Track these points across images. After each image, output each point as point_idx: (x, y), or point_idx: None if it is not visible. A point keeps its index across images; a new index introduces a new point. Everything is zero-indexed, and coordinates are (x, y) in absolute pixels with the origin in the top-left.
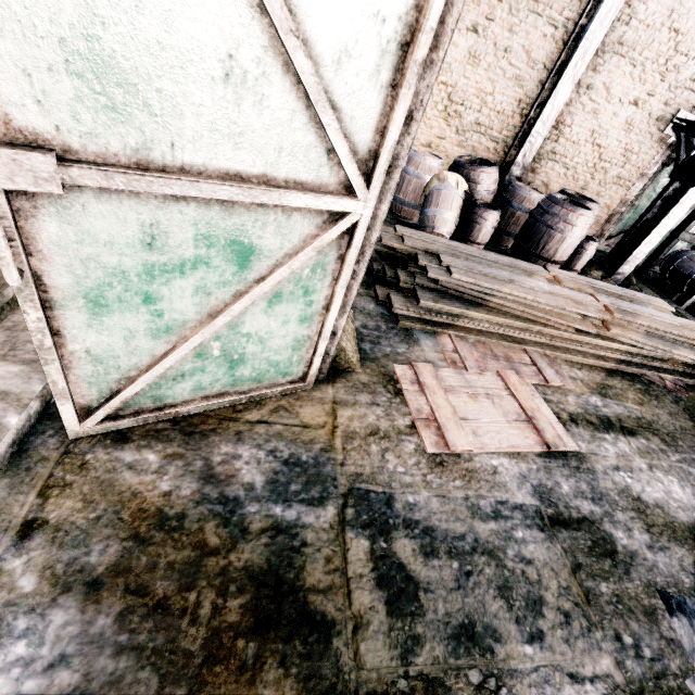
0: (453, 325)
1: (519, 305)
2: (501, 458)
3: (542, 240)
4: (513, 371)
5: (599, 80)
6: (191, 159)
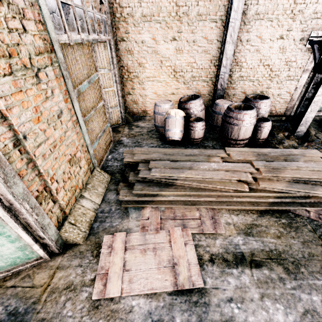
0: (154, 200)
1: (193, 182)
2: (140, 299)
3: (229, 131)
4: (179, 228)
5: (253, 35)
6: None
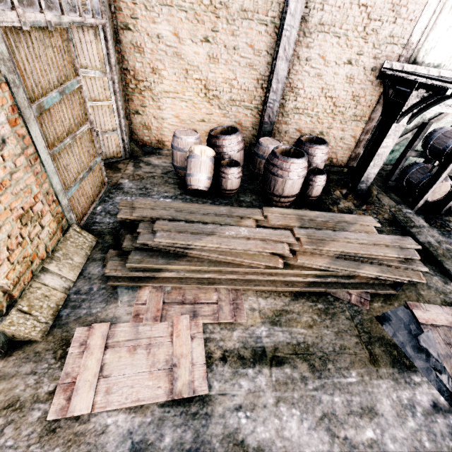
0: (157, 277)
1: (213, 253)
2: (119, 415)
3: (271, 183)
4: (187, 316)
5: (314, 53)
6: None
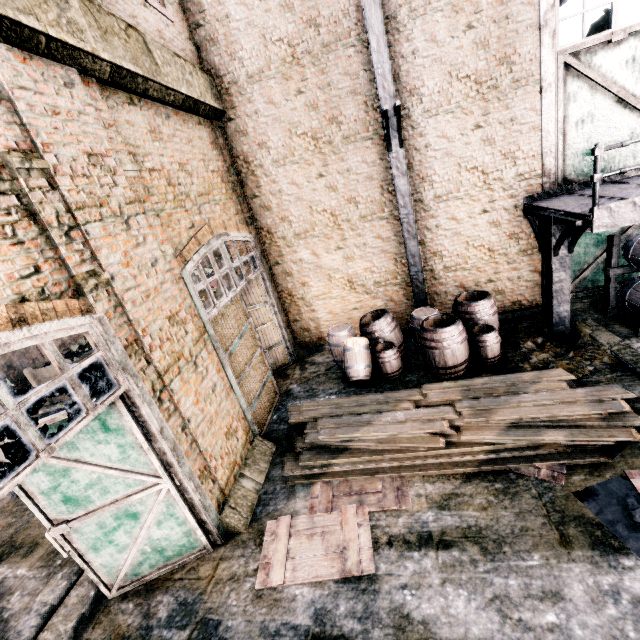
0: (326, 472)
1: (372, 442)
2: (304, 588)
3: (430, 357)
4: (354, 505)
5: (442, 219)
6: (100, 503)
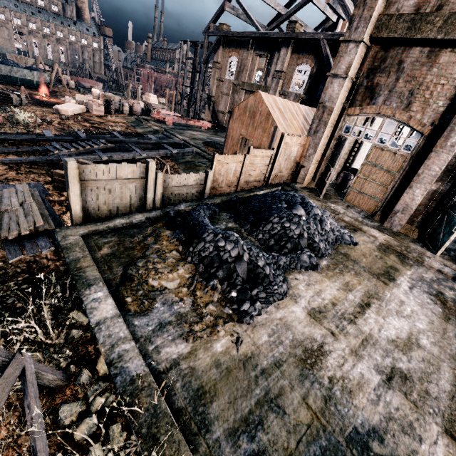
0: None
1: None
2: None
3: None
4: None
5: None
6: None
